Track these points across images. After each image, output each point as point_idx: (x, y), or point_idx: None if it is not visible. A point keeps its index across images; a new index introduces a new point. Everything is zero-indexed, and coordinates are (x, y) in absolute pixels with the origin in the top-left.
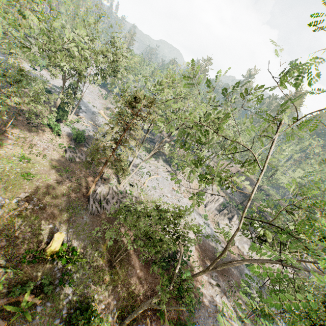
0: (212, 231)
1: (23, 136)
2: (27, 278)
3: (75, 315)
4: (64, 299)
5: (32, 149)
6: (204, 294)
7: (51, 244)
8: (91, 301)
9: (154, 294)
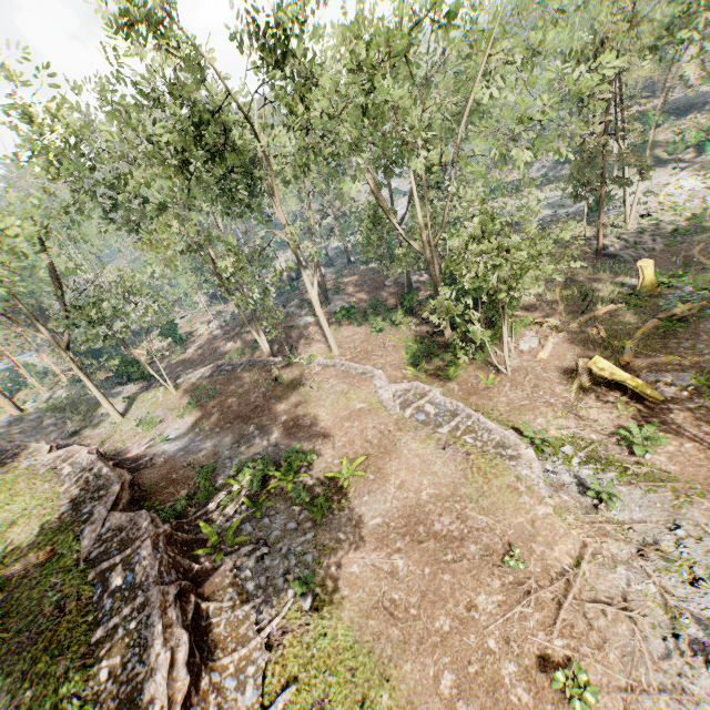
0: None
1: None
2: (655, 307)
3: None
4: None
5: None
6: None
7: (642, 277)
8: None
9: None
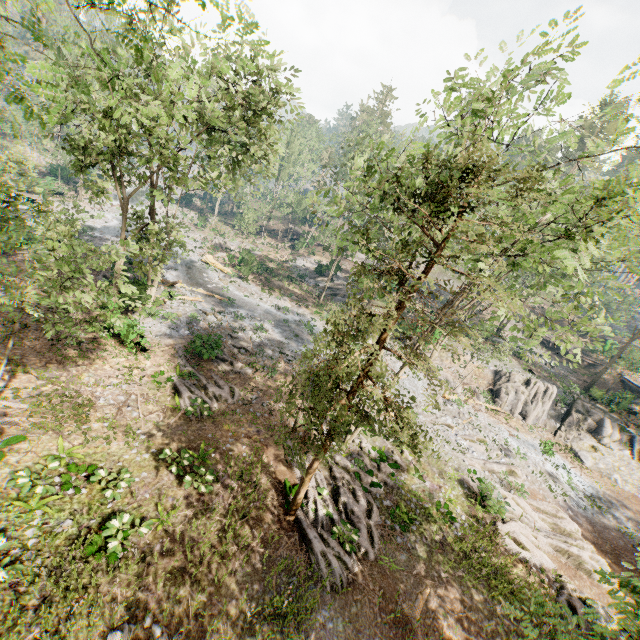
0: (579, 479)
1: (51, 388)
2: None
3: None
4: None
5: (87, 423)
6: None
7: None
8: None
9: None
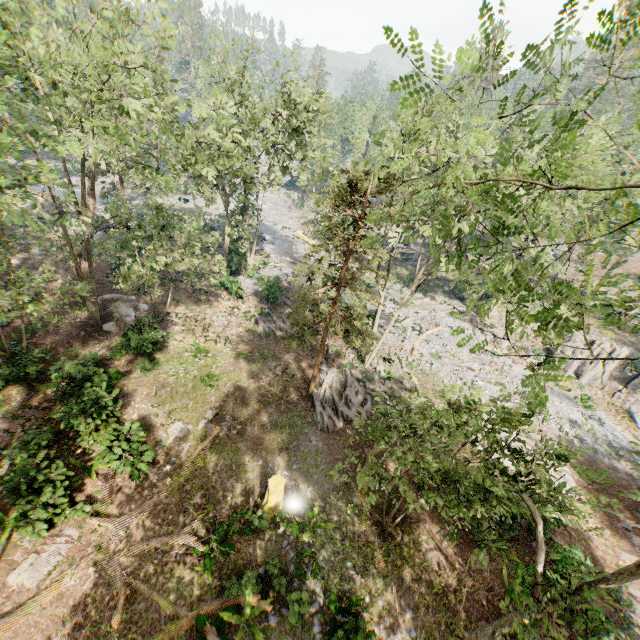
0: (615, 434)
1: (192, 314)
2: (244, 561)
3: (336, 639)
4: (311, 603)
5: (207, 333)
6: (634, 601)
7: (267, 499)
8: (362, 610)
9: (494, 599)
